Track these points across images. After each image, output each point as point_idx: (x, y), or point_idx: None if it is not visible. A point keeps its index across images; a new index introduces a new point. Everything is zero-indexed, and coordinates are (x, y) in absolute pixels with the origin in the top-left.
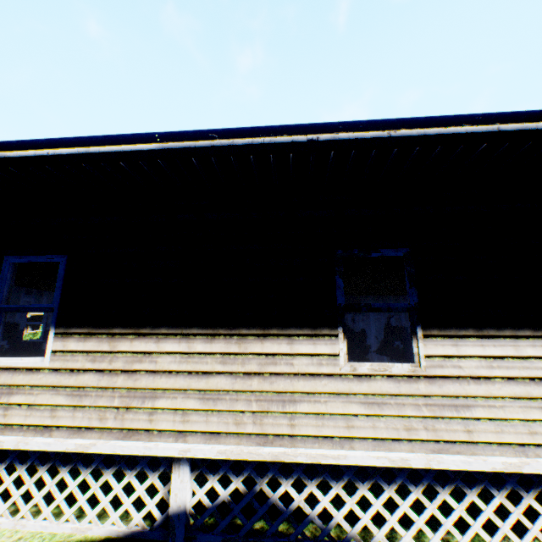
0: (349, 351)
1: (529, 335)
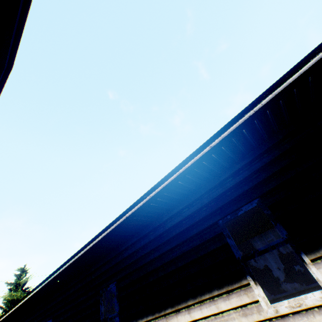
0: (265, 287)
1: (151, 318)
